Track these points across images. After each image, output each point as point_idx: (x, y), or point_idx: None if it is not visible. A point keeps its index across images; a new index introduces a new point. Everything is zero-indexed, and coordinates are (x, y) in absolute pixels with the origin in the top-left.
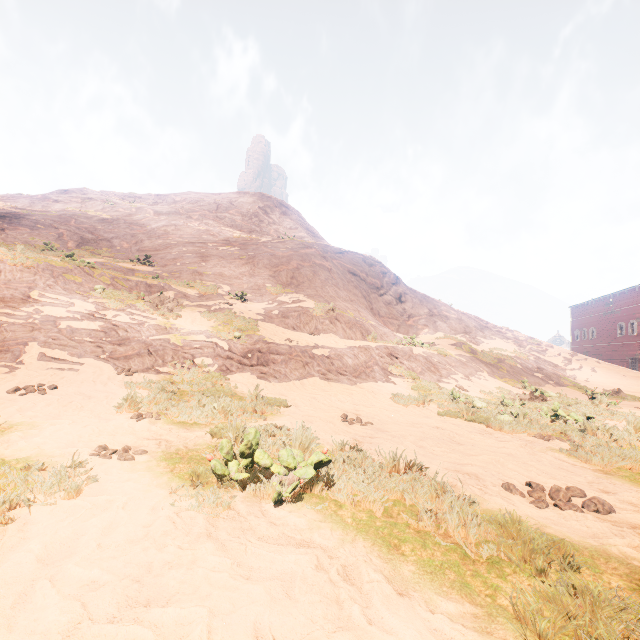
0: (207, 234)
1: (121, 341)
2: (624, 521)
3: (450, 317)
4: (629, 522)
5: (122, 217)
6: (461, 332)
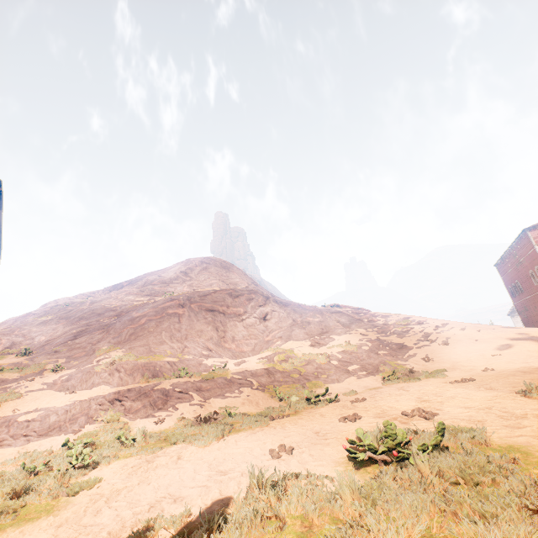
0: (110, 310)
1: None
2: None
3: (312, 321)
4: None
5: (62, 315)
6: (316, 335)
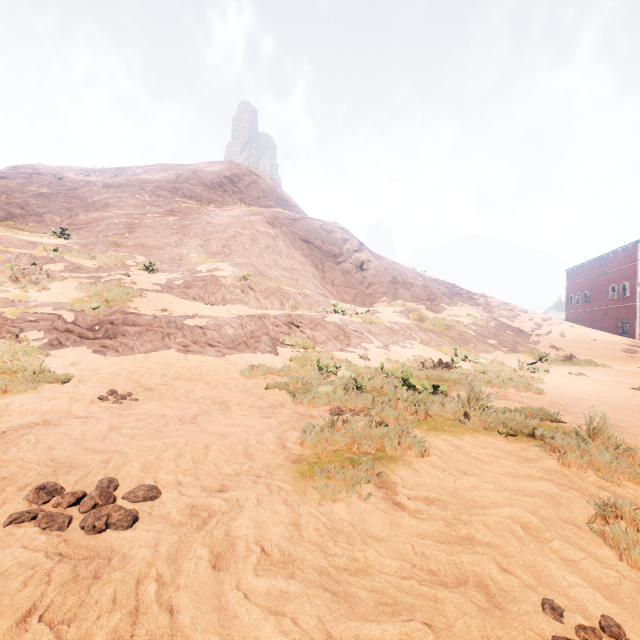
0: (152, 205)
1: None
2: (103, 545)
3: (415, 284)
4: (108, 547)
5: (65, 191)
6: (424, 299)
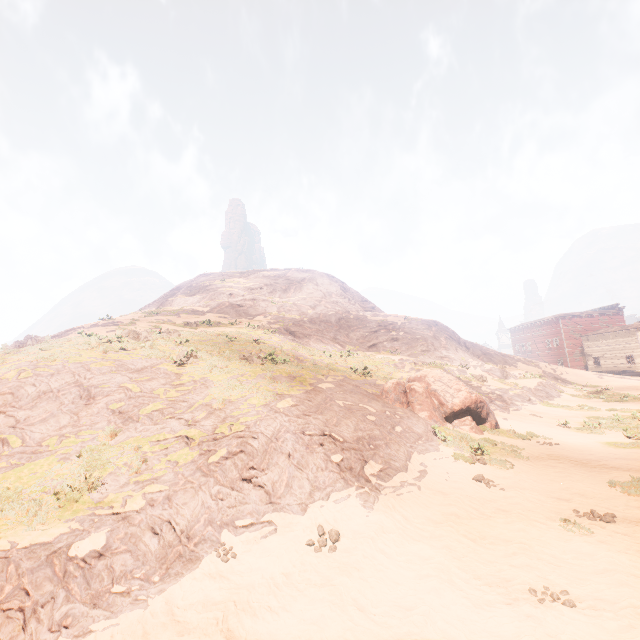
0: (366, 322)
1: (513, 396)
2: None
3: (492, 354)
4: None
5: (306, 316)
6: (504, 362)
